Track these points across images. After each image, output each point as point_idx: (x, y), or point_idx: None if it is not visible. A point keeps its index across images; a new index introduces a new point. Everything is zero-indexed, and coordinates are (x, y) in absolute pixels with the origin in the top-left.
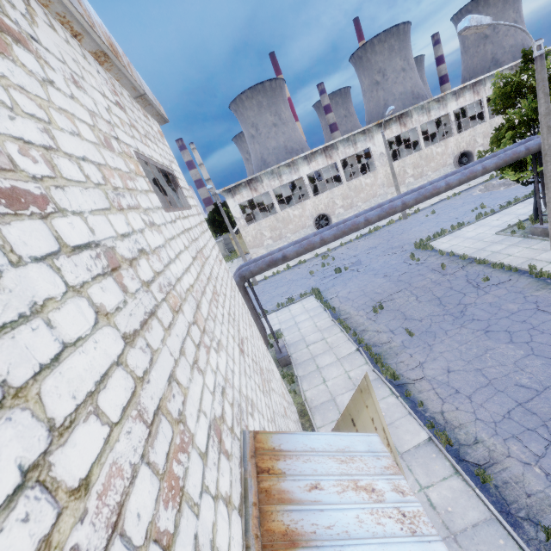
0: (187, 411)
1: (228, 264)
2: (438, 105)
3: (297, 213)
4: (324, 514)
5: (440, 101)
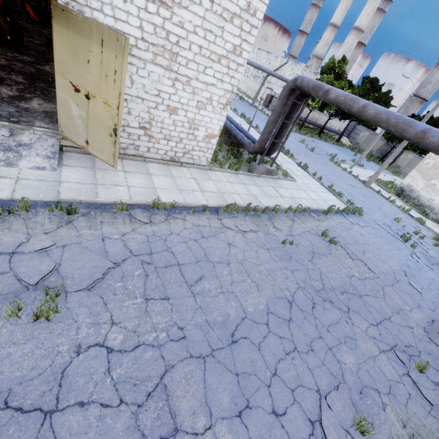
0: None
1: (401, 180)
2: None
3: None
4: None
5: None
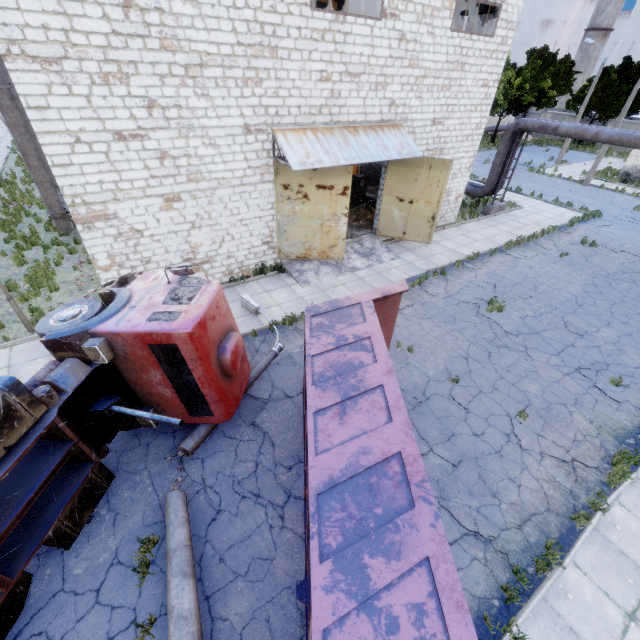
0: (389, 86)
1: (617, 160)
2: None
3: None
4: (391, 137)
5: None
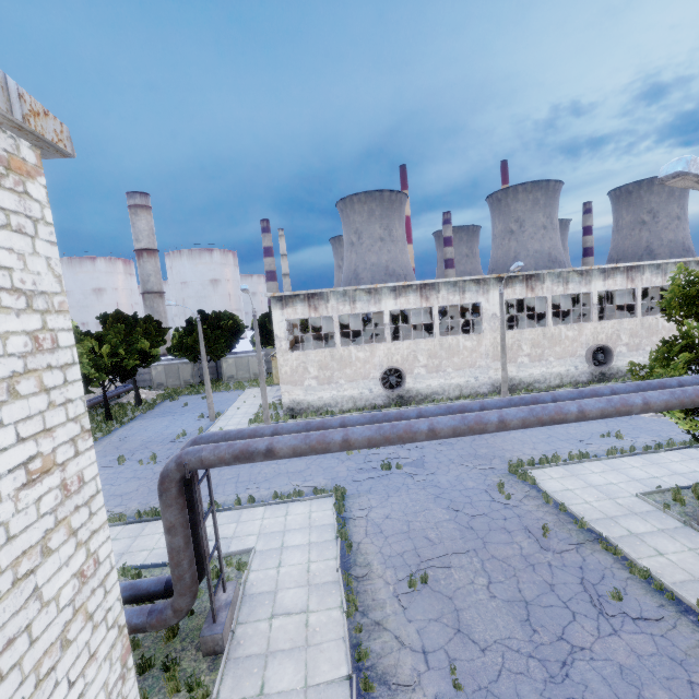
0: None
1: (256, 390)
2: (580, 279)
3: (362, 355)
4: None
5: (583, 274)
